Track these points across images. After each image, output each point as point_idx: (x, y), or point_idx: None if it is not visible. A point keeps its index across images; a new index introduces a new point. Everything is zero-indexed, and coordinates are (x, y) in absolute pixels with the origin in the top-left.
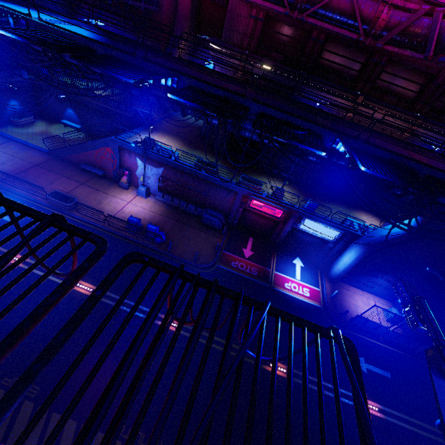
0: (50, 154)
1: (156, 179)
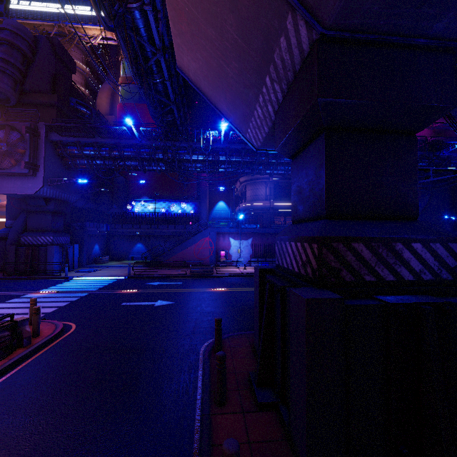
0: (147, 265)
1: (246, 250)
